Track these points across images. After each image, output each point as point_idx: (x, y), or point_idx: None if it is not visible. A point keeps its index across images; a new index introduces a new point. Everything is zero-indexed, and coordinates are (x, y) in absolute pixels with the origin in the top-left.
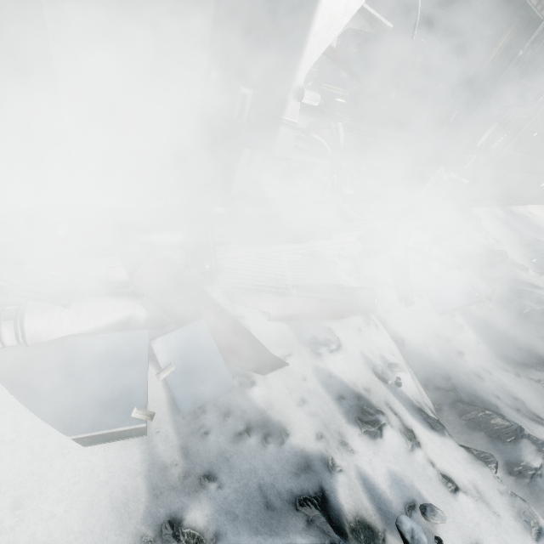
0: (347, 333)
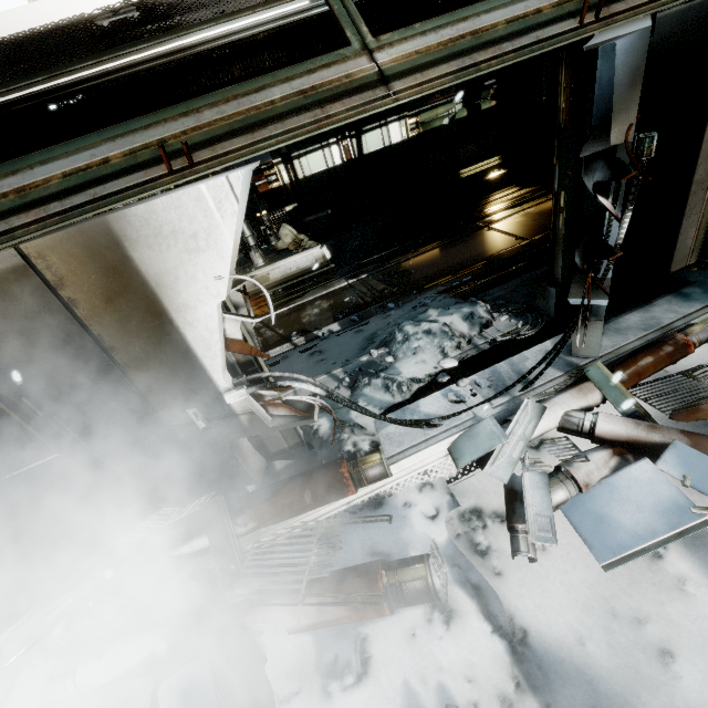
0: (391, 643)
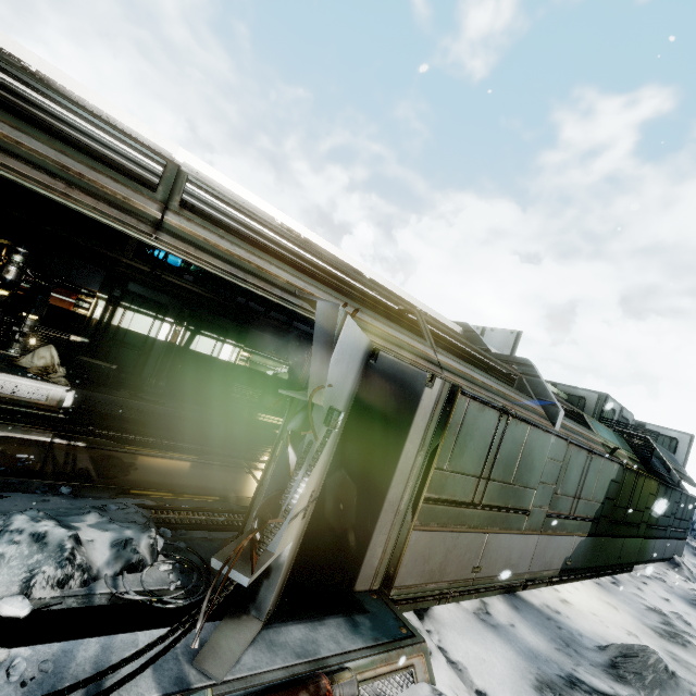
0: None
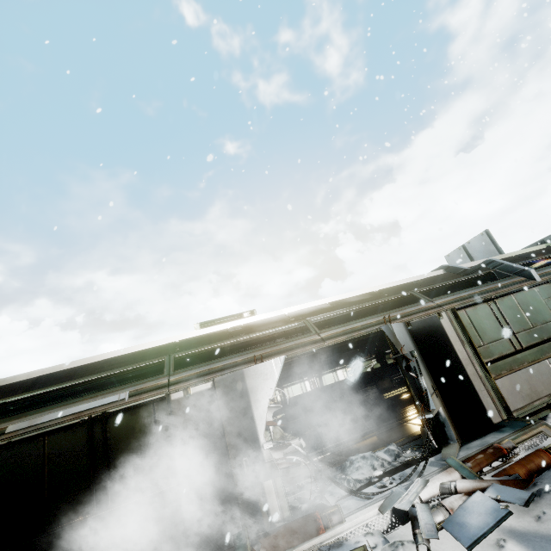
0: None
